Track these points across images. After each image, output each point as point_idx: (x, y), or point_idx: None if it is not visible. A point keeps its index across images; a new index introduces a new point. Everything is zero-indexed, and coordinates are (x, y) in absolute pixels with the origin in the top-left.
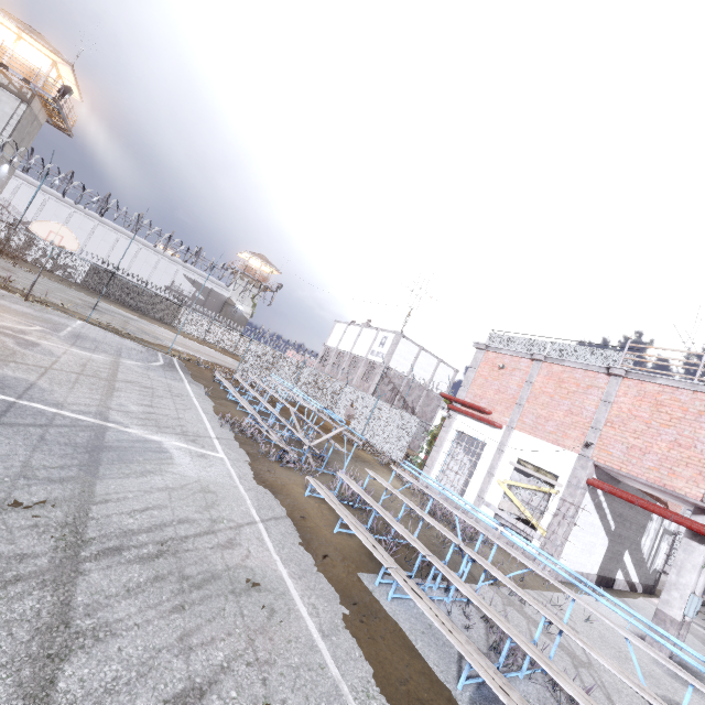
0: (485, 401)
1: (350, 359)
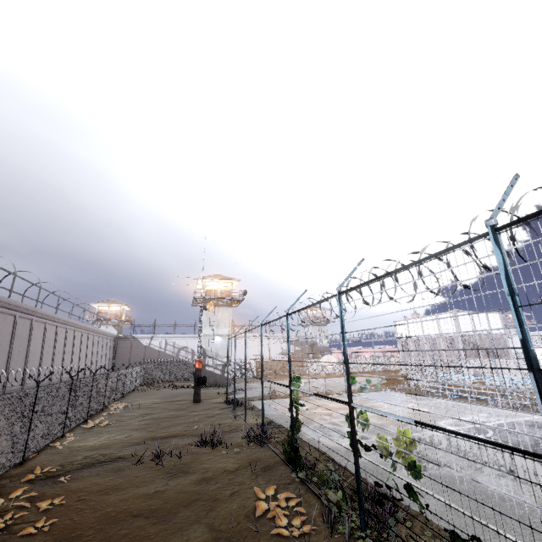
0: None
1: (428, 341)
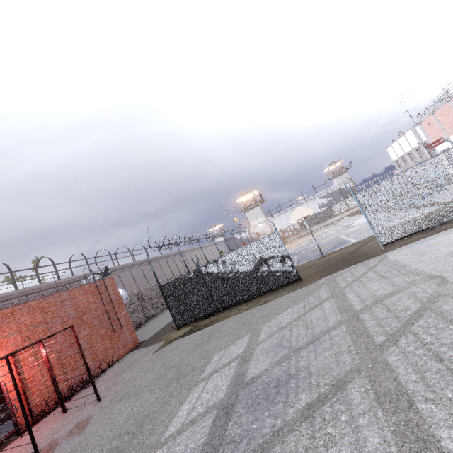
0: (436, 137)
1: (407, 156)
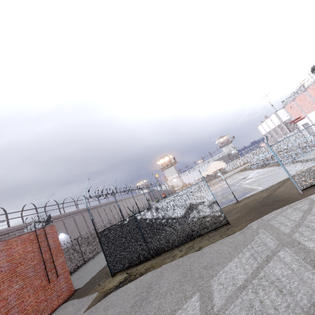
0: (297, 116)
1: (273, 131)
